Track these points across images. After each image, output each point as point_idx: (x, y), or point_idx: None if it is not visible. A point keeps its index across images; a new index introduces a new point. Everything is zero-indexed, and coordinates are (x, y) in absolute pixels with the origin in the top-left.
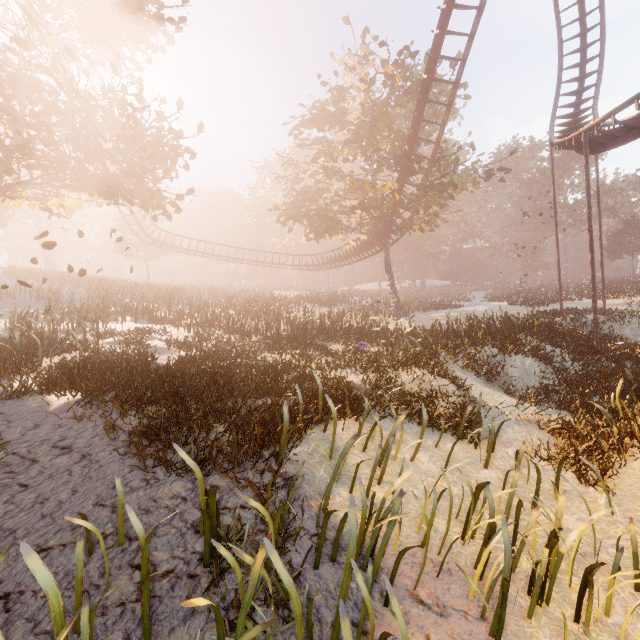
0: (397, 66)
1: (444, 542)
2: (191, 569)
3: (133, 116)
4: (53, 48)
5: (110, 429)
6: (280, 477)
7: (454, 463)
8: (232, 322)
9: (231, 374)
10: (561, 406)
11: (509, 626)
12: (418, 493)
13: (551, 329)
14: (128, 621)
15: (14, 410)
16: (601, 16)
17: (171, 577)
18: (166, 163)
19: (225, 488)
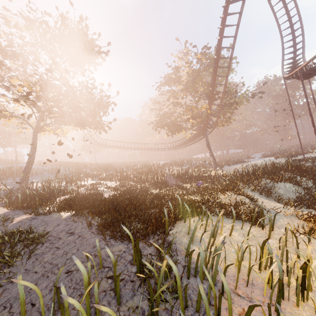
0: (202, 54)
1: (249, 270)
2: (131, 278)
3: (91, 92)
4: (59, 70)
5: (88, 225)
6: (166, 242)
7: (252, 236)
8: (135, 177)
9: (138, 199)
10: (309, 207)
11: (286, 309)
12: (234, 250)
13: (299, 168)
14: (108, 297)
15: (48, 219)
16: (299, 17)
17: (123, 281)
18: (104, 109)
19: (141, 247)
